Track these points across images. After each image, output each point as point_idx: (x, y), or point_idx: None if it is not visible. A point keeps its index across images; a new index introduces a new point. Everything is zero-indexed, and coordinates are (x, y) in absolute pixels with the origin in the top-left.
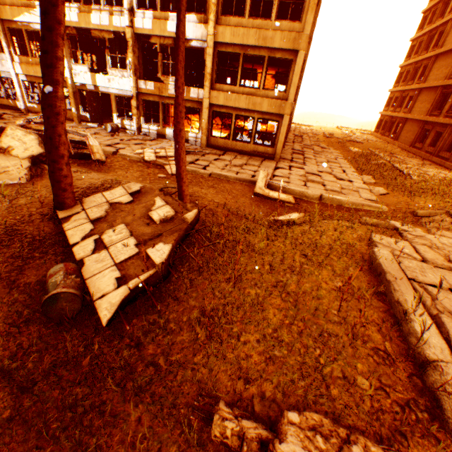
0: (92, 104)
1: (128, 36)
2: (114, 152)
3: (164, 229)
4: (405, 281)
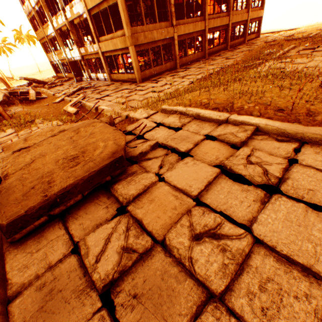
0: (74, 68)
1: (67, 25)
2: (54, 94)
3: None
4: None
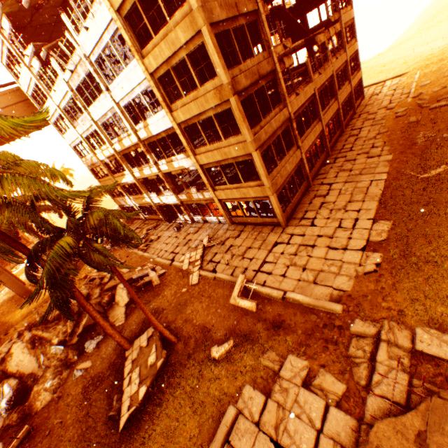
0: (165, 213)
1: (161, 176)
2: (170, 263)
3: (150, 372)
4: (218, 444)
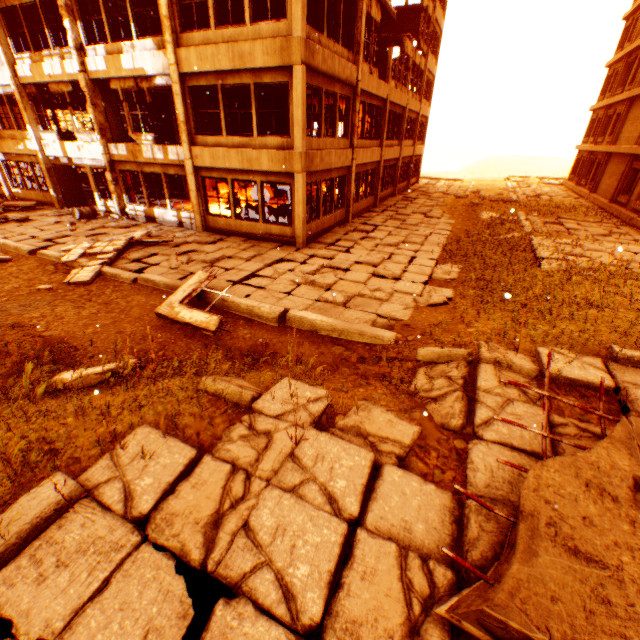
0: (67, 182)
1: (82, 85)
2: (33, 250)
3: None
4: None
